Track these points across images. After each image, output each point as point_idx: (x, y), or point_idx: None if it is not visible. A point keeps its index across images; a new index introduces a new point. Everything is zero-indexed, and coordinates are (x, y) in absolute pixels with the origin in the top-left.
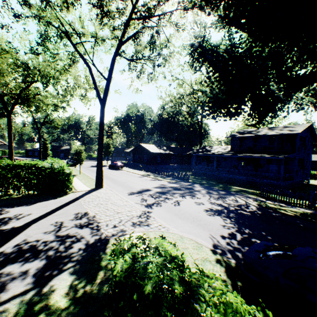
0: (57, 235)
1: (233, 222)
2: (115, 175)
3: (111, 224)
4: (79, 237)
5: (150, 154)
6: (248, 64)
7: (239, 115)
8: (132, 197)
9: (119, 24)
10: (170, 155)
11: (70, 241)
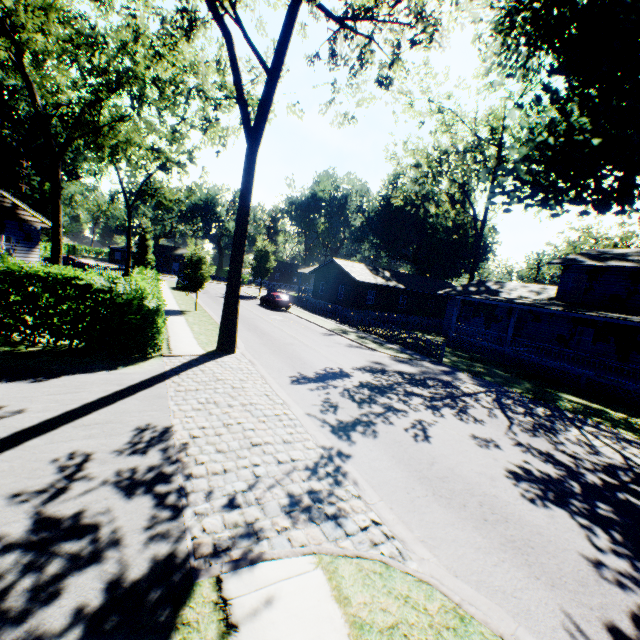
0: (42, 513)
1: (622, 548)
2: (271, 322)
3: (223, 492)
4: (106, 537)
5: (353, 284)
6: None
7: (632, 200)
8: (301, 392)
9: None
10: (398, 291)
11: (64, 557)
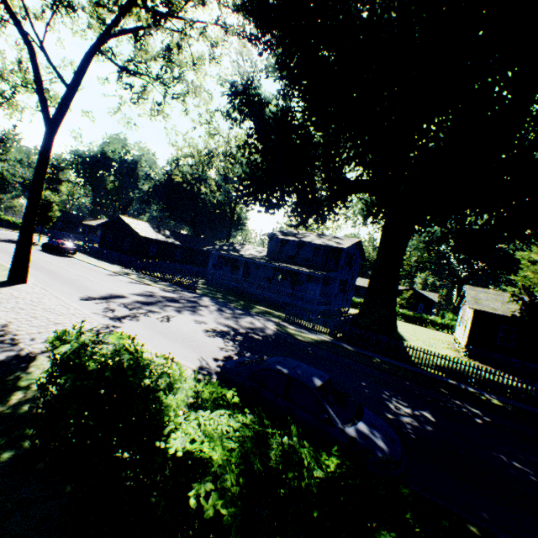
0: None
1: (236, 345)
2: (57, 264)
3: (42, 338)
4: None
5: (138, 238)
6: (299, 144)
7: (280, 208)
8: (89, 304)
9: (110, 1)
10: (175, 246)
11: None
